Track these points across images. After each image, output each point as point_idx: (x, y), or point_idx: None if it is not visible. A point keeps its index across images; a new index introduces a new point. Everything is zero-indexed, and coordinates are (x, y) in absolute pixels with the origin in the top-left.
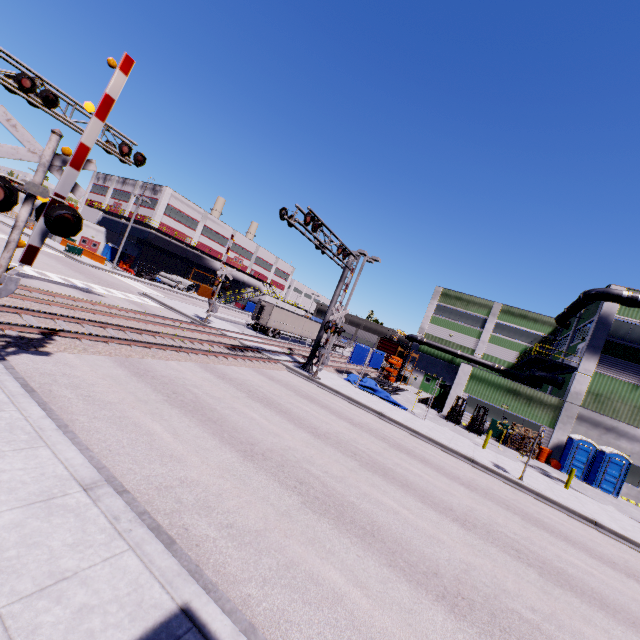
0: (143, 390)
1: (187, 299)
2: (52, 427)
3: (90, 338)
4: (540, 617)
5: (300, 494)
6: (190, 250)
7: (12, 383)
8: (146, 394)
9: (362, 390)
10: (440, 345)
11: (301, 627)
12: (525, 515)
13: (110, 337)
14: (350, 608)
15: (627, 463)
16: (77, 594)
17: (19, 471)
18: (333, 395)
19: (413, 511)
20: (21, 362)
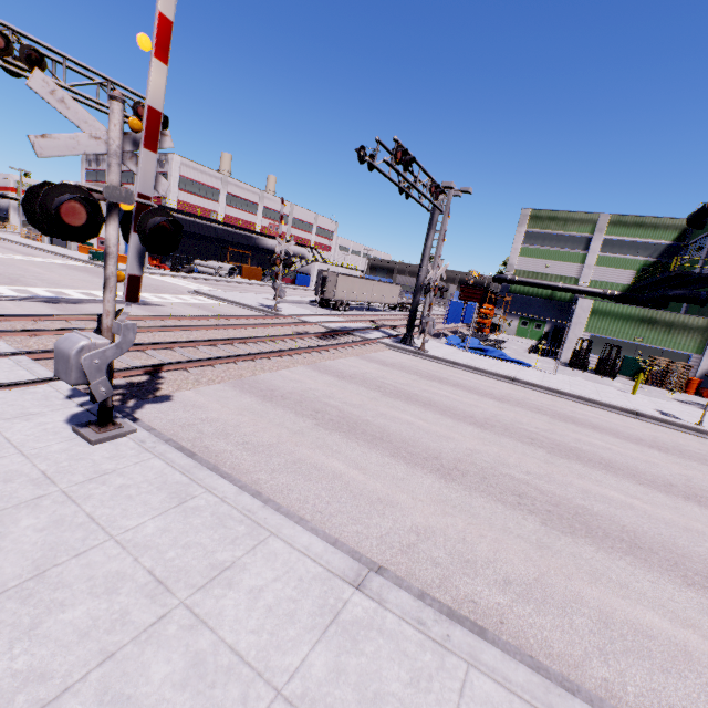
0: (287, 418)
1: (236, 286)
2: (257, 505)
3: (194, 365)
4: None
5: (531, 512)
6: (219, 227)
7: (174, 454)
8: (294, 422)
9: (473, 354)
10: (536, 281)
11: None
12: None
13: (212, 359)
14: (707, 663)
15: None
16: None
17: (275, 584)
18: (451, 368)
19: (643, 499)
20: (152, 417)
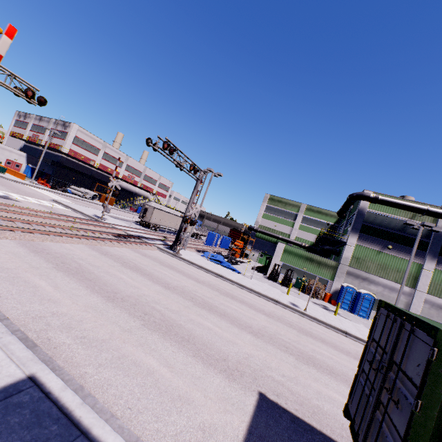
0: (37, 261)
1: (91, 205)
2: None
3: None
4: (286, 379)
5: (143, 320)
6: (94, 170)
7: None
8: (39, 263)
9: (212, 262)
10: (268, 232)
11: (118, 387)
12: (301, 329)
13: (16, 227)
14: (157, 377)
15: (373, 298)
16: None
17: None
18: (189, 265)
19: (223, 328)
20: None
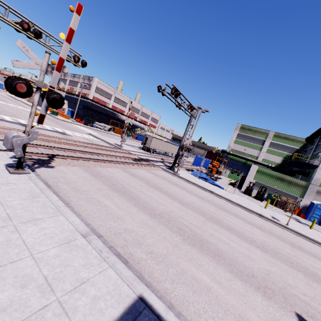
0: (98, 184)
1: (109, 135)
2: (63, 205)
3: (70, 158)
4: (308, 298)
5: (180, 235)
6: (108, 110)
7: (41, 183)
8: (100, 186)
9: (200, 179)
10: (239, 155)
11: (194, 304)
12: (291, 243)
13: (79, 157)
14: (215, 294)
15: None
16: (91, 290)
17: (53, 228)
18: (186, 182)
19: (236, 243)
20: (42, 172)
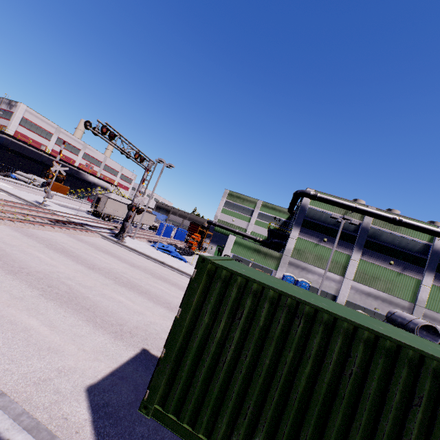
0: None
1: (38, 192)
2: None
3: None
4: None
5: (43, 291)
6: (45, 155)
7: None
8: None
9: (159, 251)
10: (226, 226)
11: None
12: None
13: None
14: (31, 333)
15: (309, 286)
16: None
17: None
18: (131, 252)
19: (136, 302)
20: None
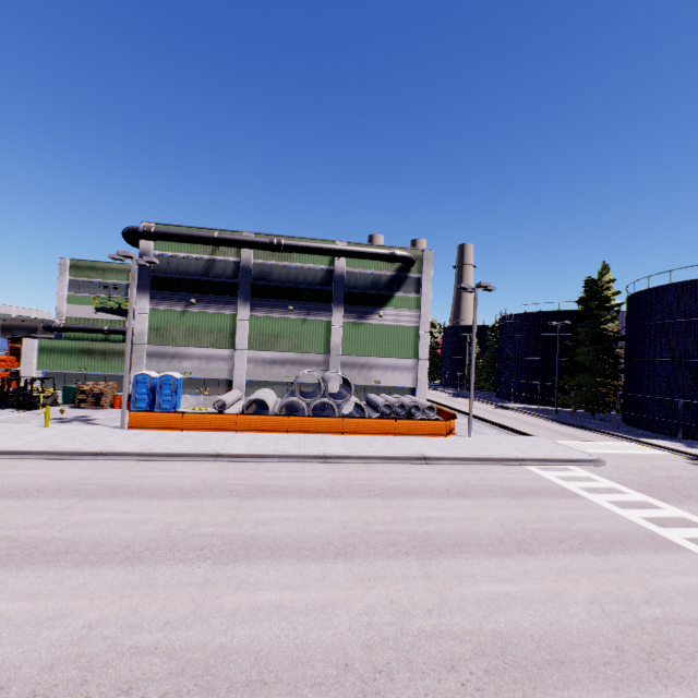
0: None
1: None
2: None
3: None
4: None
5: None
6: None
7: None
8: None
9: None
10: (83, 326)
11: None
12: None
13: None
14: None
15: (176, 380)
16: None
17: None
18: None
19: None
20: None
